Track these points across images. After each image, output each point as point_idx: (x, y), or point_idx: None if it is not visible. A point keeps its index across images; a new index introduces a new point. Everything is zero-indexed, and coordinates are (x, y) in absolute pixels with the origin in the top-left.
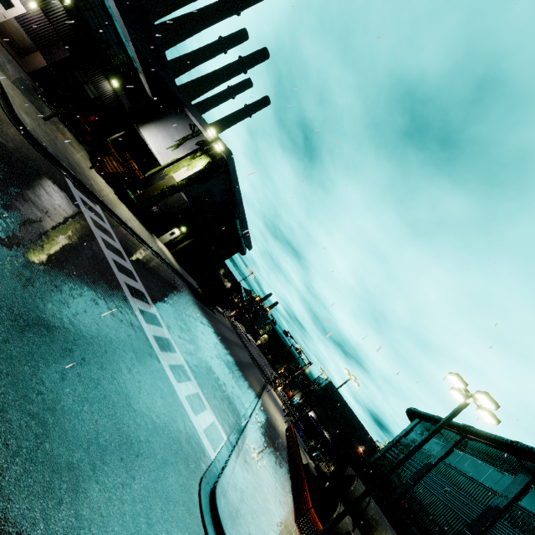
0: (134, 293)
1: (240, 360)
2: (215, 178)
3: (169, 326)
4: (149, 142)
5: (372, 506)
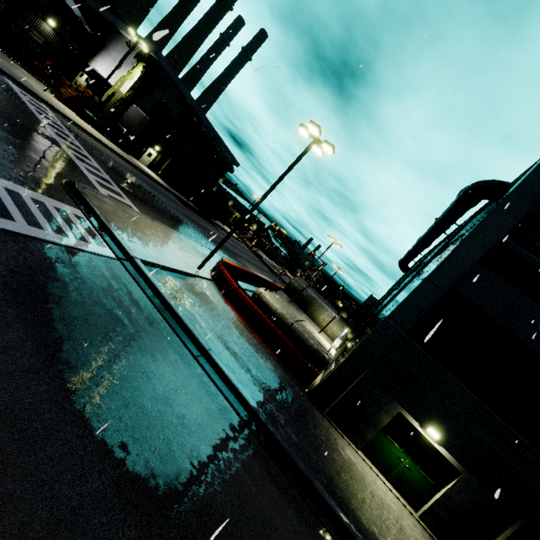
0: (62, 138)
1: (238, 254)
2: (161, 86)
3: (106, 170)
4: (99, 72)
5: (309, 290)
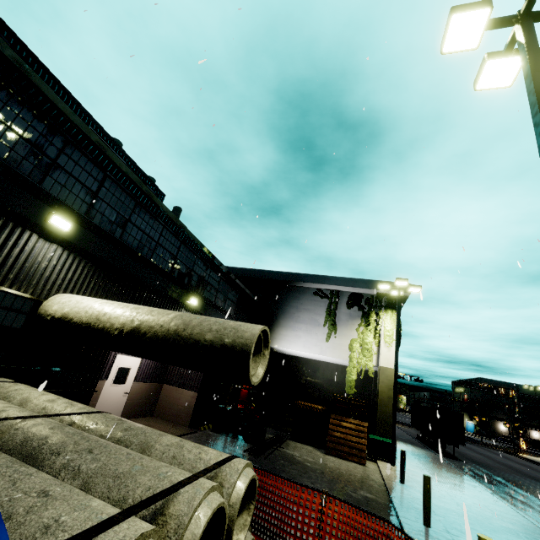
0: None
1: None
2: None
3: None
4: (298, 351)
5: None
